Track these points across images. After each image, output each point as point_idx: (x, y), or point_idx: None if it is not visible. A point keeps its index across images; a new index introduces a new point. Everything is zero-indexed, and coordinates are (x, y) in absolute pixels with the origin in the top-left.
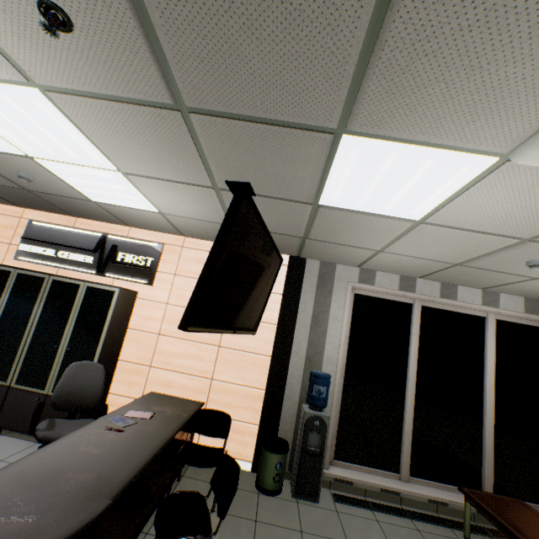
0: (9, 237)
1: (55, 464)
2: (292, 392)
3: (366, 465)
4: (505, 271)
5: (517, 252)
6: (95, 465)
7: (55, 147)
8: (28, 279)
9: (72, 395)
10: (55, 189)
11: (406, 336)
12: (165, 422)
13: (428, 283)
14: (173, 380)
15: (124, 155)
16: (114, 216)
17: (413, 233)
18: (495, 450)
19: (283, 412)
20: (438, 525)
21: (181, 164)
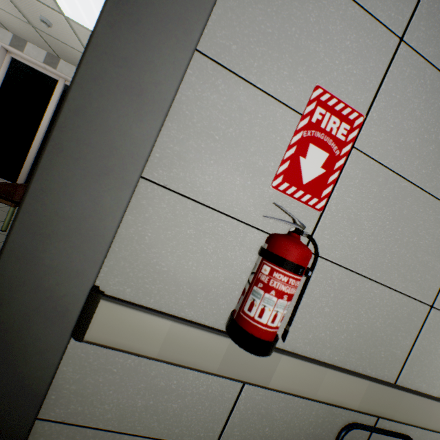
0: None
1: None
2: None
3: None
4: (65, 42)
5: None
6: None
7: None
8: None
9: None
10: None
11: (49, 103)
12: None
13: (69, 66)
14: None
15: None
16: None
17: None
18: None
19: None
20: None
21: None
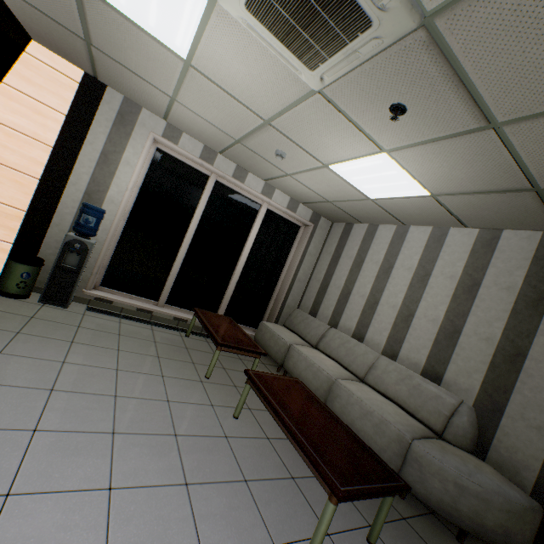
0: None
1: None
2: (63, 221)
3: (132, 294)
4: (270, 161)
5: (267, 137)
6: None
7: None
8: None
9: None
10: None
11: (196, 202)
12: None
13: (227, 162)
14: None
15: None
16: None
17: (190, 80)
18: (234, 294)
19: (48, 237)
20: (171, 329)
21: None
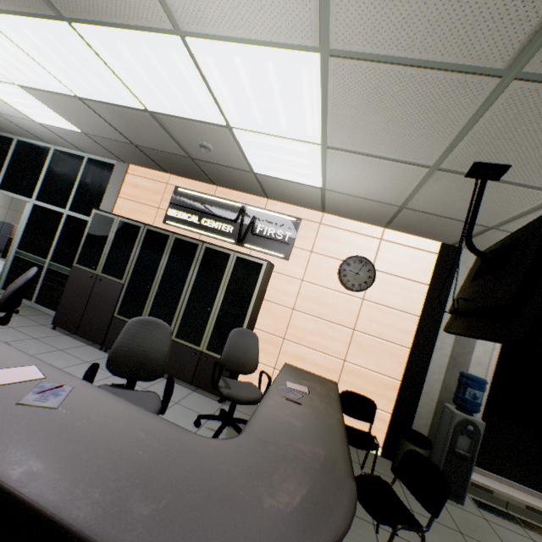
0: (157, 201)
1: (279, 431)
2: (431, 389)
3: (506, 477)
4: None
5: None
6: (309, 438)
7: (270, 118)
8: (183, 244)
9: (236, 358)
10: (223, 159)
11: None
12: (324, 399)
13: None
14: (305, 355)
15: (350, 128)
16: (260, 187)
17: None
18: None
19: (419, 406)
20: None
21: (418, 140)
